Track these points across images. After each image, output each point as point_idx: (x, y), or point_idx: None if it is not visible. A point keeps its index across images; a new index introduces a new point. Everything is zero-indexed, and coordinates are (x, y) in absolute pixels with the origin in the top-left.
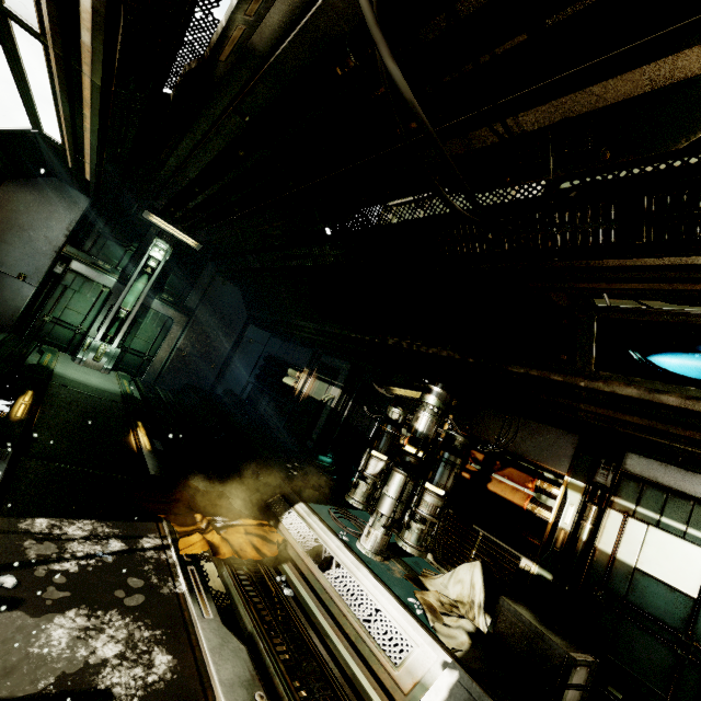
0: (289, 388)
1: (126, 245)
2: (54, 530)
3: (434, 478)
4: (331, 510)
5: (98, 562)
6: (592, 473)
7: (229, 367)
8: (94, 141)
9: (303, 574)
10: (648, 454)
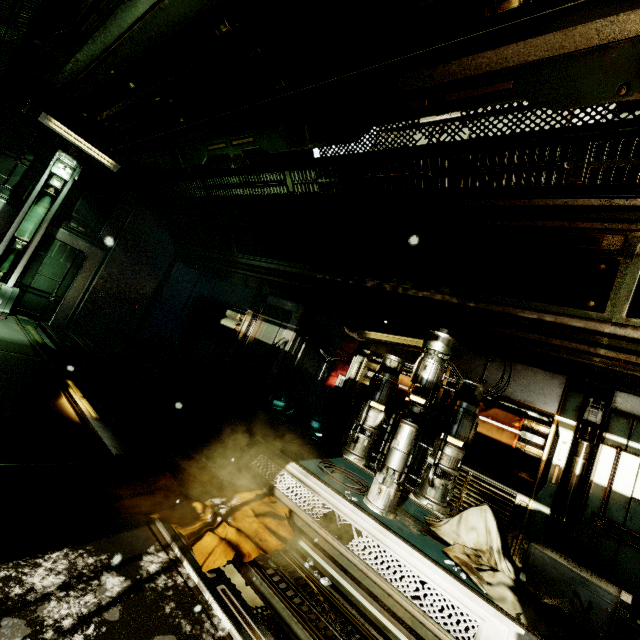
0: (229, 330)
1: (16, 157)
2: (10, 590)
3: (456, 431)
4: (319, 465)
5: (99, 627)
6: (581, 412)
7: (155, 308)
8: None
9: (324, 550)
10: (637, 392)
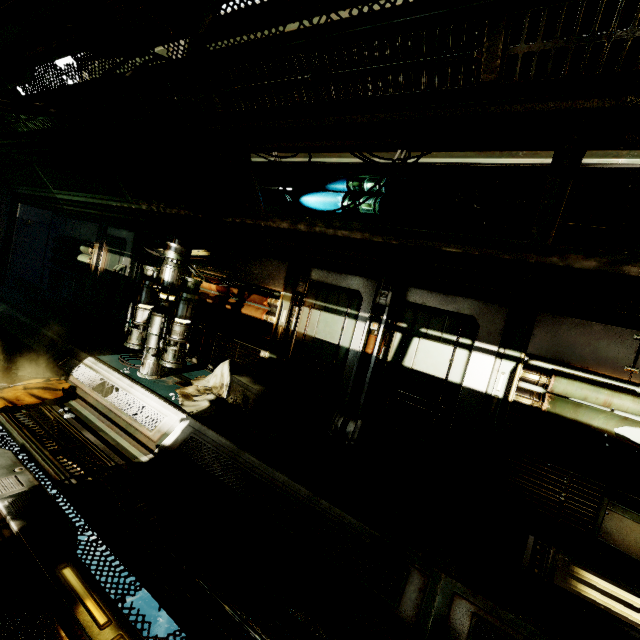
0: (87, 265)
1: None
2: None
3: (176, 313)
4: (123, 357)
5: None
6: (295, 286)
7: (12, 255)
8: None
9: (89, 403)
10: (322, 266)
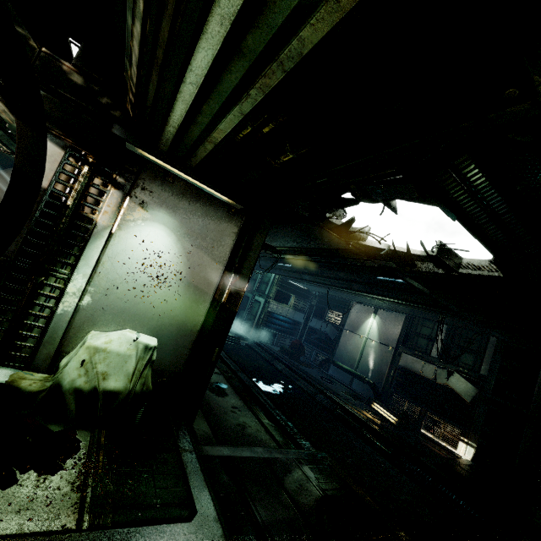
0: None
1: None
2: None
3: None
4: None
5: None
6: None
7: None
8: (8, 150)
9: None
10: None
